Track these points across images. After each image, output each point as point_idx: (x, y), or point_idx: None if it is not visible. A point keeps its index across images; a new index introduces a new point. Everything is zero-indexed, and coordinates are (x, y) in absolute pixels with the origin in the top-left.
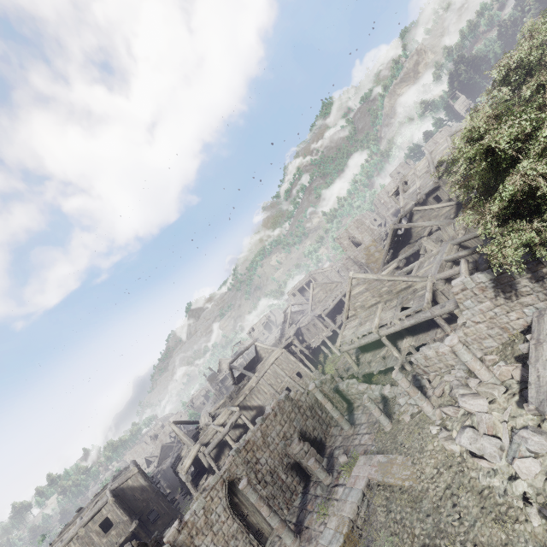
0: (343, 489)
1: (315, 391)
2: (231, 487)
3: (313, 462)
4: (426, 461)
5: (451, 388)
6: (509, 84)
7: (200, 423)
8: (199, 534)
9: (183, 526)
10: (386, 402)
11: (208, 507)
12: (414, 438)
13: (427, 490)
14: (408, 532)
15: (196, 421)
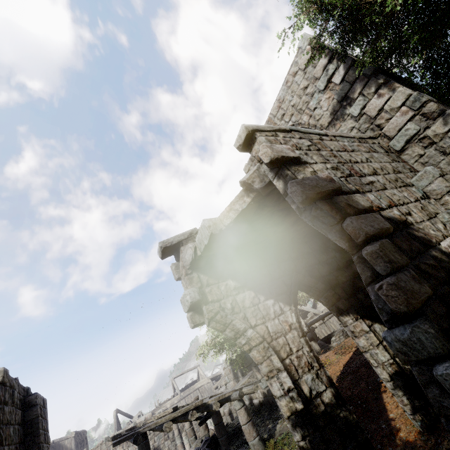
0: None
1: None
2: None
3: None
4: None
5: None
6: None
7: (132, 419)
8: None
9: None
10: None
11: None
12: None
13: None
14: None
15: (132, 417)
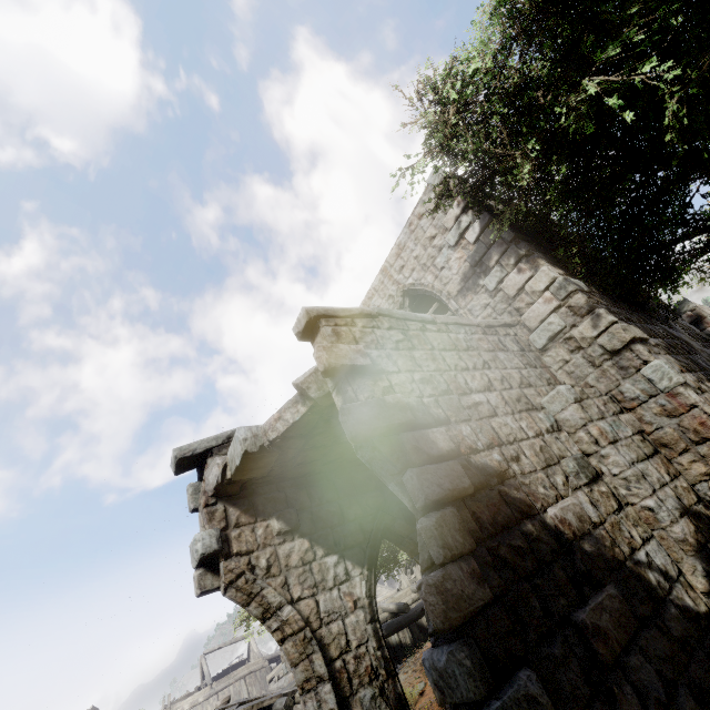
0: None
1: None
2: None
3: None
4: None
5: None
6: None
7: None
8: None
9: None
10: None
11: None
12: None
13: None
14: None
15: None
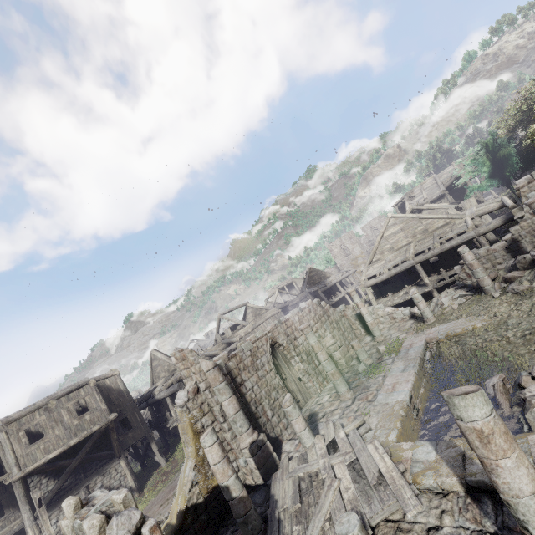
0: (392, 359)
1: (355, 293)
2: (271, 349)
3: (357, 341)
4: (496, 308)
5: (508, 268)
6: None
7: None
8: (246, 370)
9: (232, 356)
10: (417, 317)
11: (254, 352)
12: (471, 309)
13: (509, 316)
14: (499, 339)
15: None
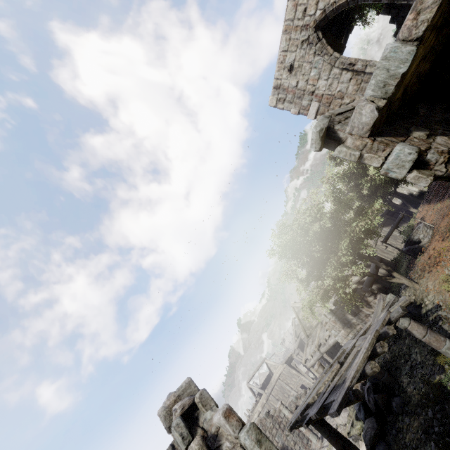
0: None
1: (282, 408)
2: None
3: None
4: None
5: None
6: (341, 161)
7: None
8: None
9: None
10: None
11: None
12: None
13: None
14: None
15: None
